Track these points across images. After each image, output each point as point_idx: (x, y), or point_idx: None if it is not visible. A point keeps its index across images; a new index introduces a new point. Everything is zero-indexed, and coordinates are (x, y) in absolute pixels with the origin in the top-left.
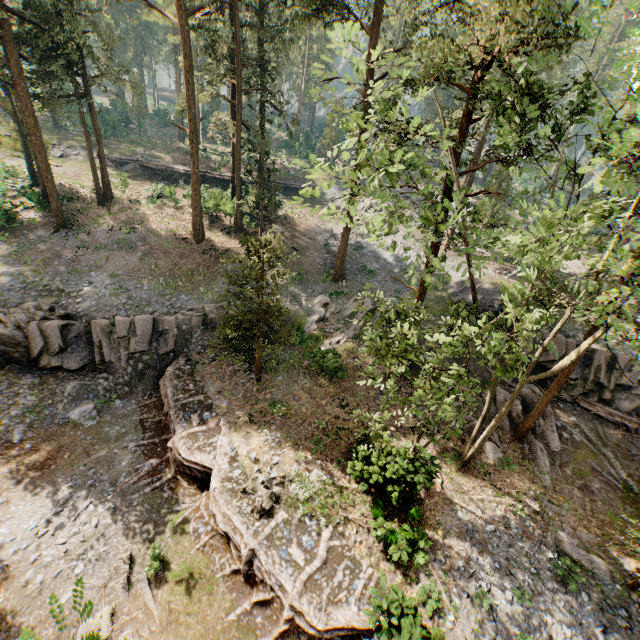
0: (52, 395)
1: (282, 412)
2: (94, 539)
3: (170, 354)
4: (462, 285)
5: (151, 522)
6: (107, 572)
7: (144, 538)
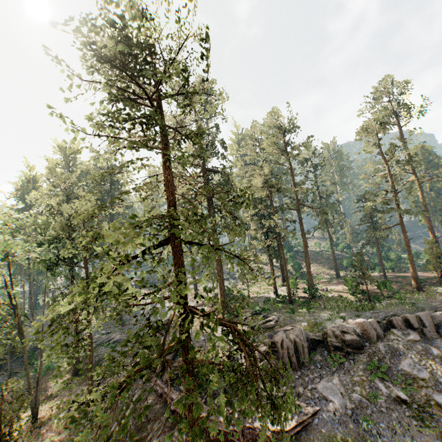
0: None
1: None
2: None
3: None
4: None
5: None
6: None
7: None
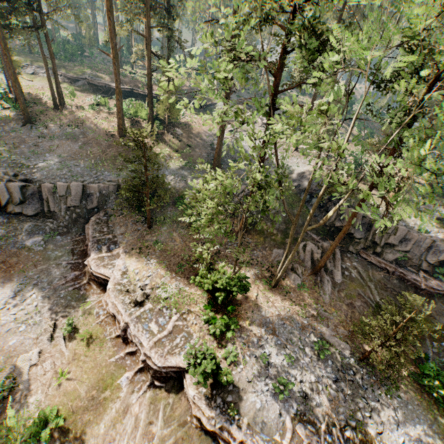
0: (15, 230)
1: (161, 248)
2: (34, 313)
3: (95, 209)
4: (300, 175)
5: (70, 307)
6: (39, 331)
7: (65, 315)
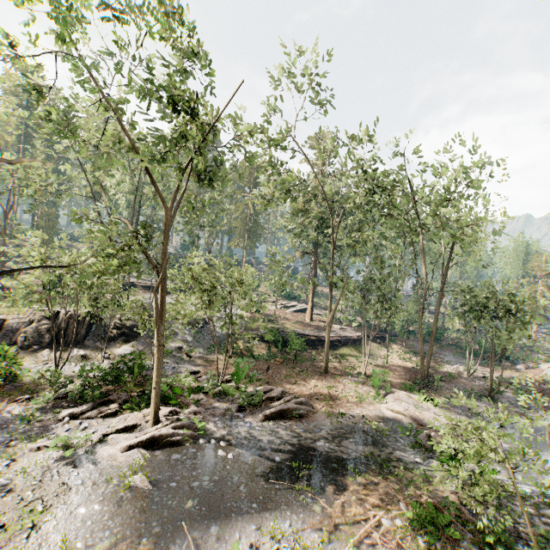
0: None
1: None
2: None
3: None
4: None
5: None
6: None
7: None
